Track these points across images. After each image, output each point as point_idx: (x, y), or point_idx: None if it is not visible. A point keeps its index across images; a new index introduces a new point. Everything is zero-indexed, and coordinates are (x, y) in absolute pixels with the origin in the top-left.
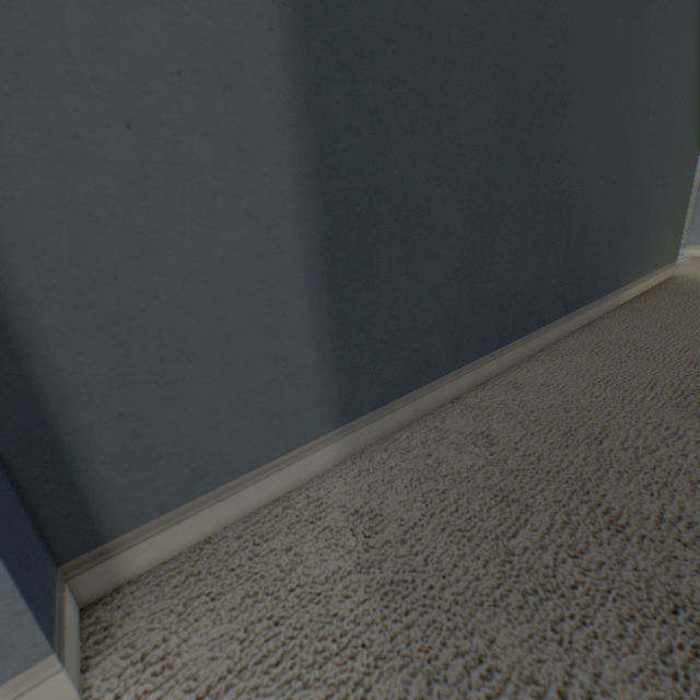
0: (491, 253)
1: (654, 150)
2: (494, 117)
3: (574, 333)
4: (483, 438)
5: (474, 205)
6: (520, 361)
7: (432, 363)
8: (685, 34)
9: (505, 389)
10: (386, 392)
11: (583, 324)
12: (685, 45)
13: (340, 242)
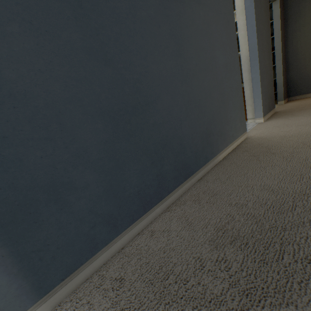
0: (123, 178)
1: (214, 97)
2: (103, 127)
3: (193, 186)
4: (119, 281)
5: (103, 165)
6: (162, 212)
7: (99, 241)
8: (213, 51)
9: (146, 237)
10: (70, 268)
11: (198, 179)
12: (215, 55)
13: (9, 221)
